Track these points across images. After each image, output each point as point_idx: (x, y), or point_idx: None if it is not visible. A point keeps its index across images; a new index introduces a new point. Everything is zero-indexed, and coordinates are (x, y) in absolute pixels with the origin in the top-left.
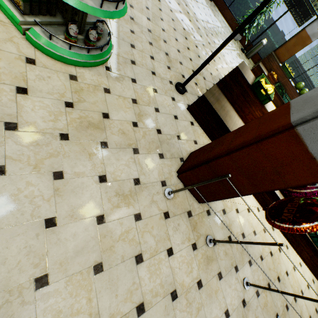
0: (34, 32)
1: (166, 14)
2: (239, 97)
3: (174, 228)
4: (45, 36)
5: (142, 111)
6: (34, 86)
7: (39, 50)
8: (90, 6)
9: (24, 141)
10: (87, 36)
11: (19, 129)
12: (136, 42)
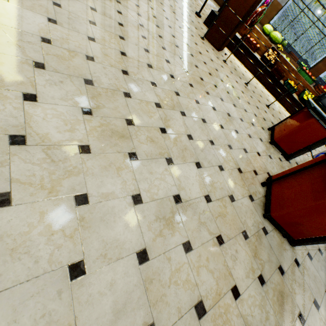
0: None
1: None
2: None
3: (207, 48)
4: None
5: (184, 13)
6: None
7: None
8: None
9: None
10: None
11: None
12: None
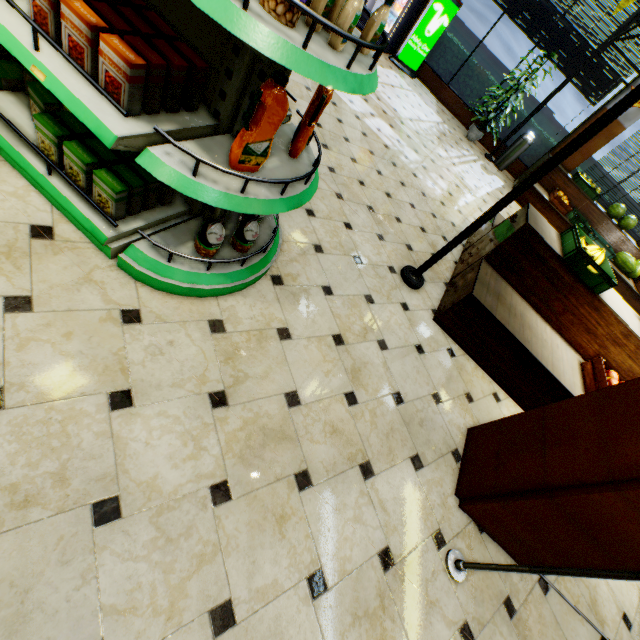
0: (136, 253)
1: (351, 126)
2: (538, 281)
3: None
4: (158, 256)
5: (358, 358)
6: (143, 378)
7: (146, 283)
8: (263, 200)
9: (137, 543)
10: (240, 234)
11: (123, 511)
12: (314, 202)
